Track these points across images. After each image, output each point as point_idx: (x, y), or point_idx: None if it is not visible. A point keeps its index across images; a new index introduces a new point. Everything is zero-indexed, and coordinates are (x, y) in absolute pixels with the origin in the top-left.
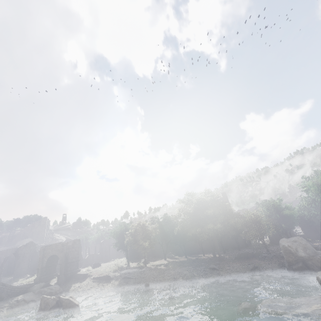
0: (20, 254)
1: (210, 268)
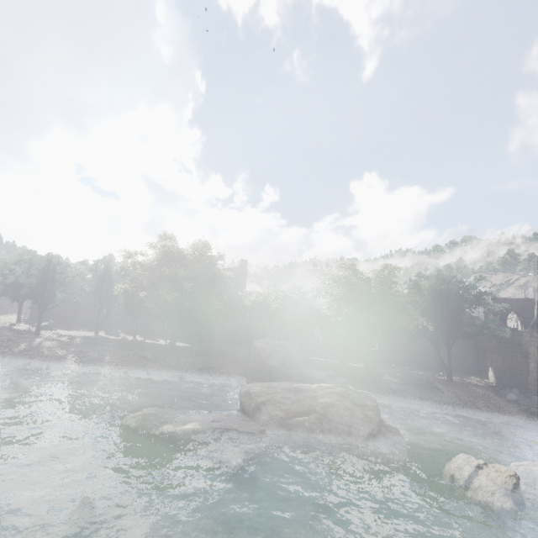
0: None
1: (139, 356)
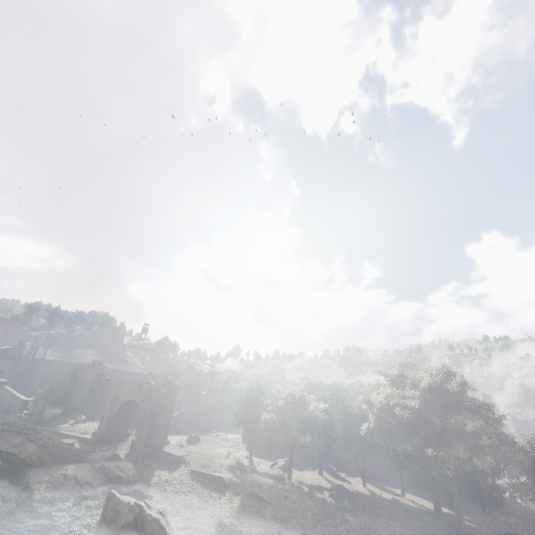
0: (79, 378)
1: None
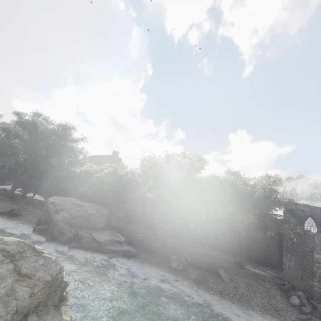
0: None
1: None
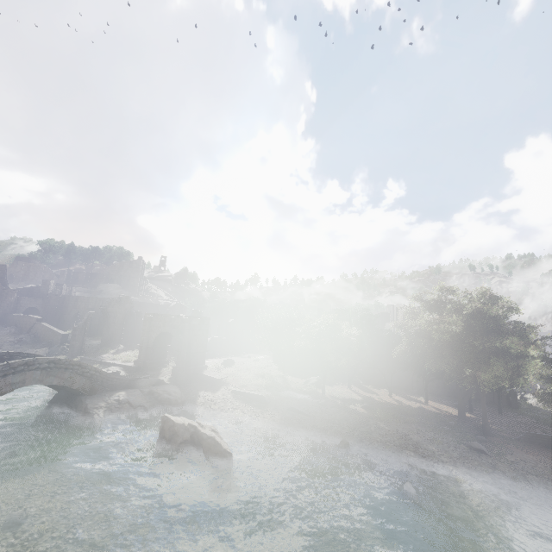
0: (110, 312)
1: (472, 447)
